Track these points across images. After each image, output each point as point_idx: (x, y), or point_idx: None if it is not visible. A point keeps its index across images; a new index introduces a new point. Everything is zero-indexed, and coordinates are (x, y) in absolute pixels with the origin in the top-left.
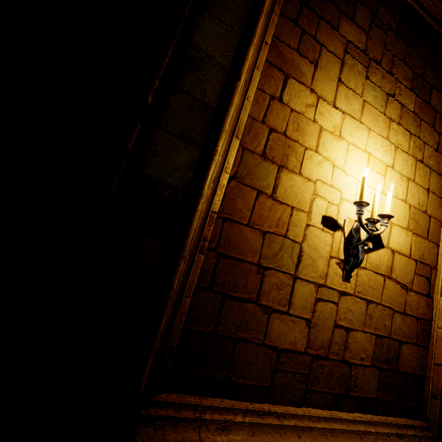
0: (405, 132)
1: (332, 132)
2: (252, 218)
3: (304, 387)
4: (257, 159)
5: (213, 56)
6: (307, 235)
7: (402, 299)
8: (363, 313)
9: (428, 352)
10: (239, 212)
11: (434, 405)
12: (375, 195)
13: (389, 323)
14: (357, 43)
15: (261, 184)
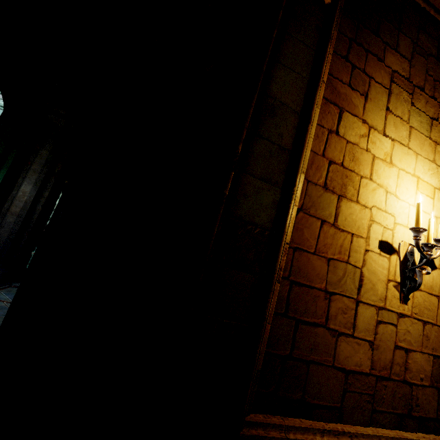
0: None
1: (383, 159)
2: (318, 246)
3: (370, 407)
4: (320, 190)
5: (286, 103)
6: (367, 260)
7: None
8: (420, 334)
9: None
10: (307, 241)
11: None
12: (430, 220)
13: None
14: (401, 71)
15: (324, 213)
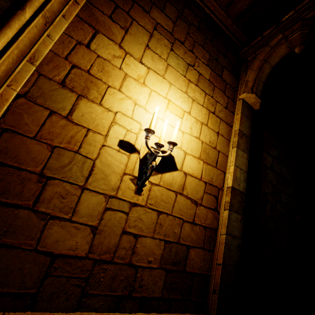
0: (201, 91)
1: (137, 79)
2: (40, 133)
3: (80, 291)
4: (55, 85)
5: None
6: (101, 153)
7: (192, 211)
8: (154, 222)
9: (214, 255)
10: (26, 126)
11: (214, 299)
12: (163, 126)
13: (179, 231)
14: (165, 26)
15: (56, 106)
